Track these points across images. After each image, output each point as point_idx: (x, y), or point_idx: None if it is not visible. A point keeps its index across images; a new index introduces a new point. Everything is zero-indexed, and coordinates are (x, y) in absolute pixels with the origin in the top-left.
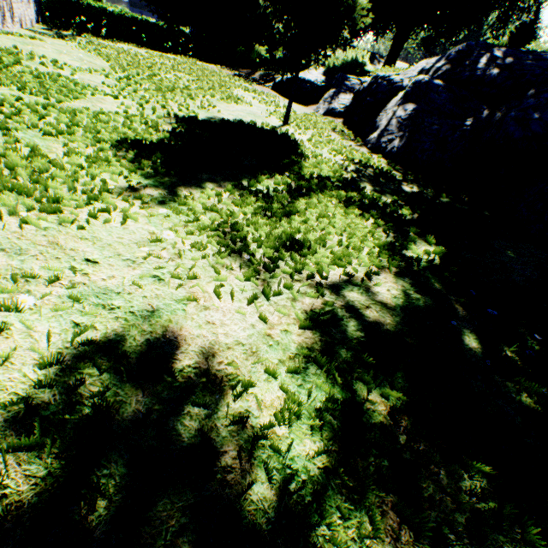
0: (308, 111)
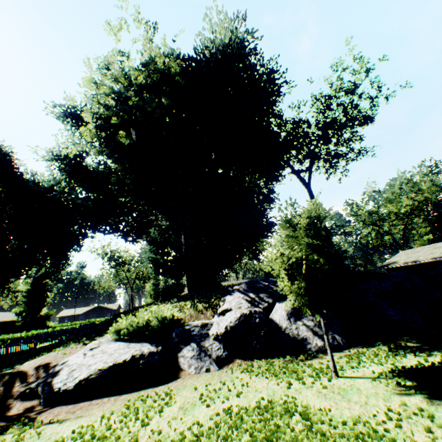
0: (210, 374)
